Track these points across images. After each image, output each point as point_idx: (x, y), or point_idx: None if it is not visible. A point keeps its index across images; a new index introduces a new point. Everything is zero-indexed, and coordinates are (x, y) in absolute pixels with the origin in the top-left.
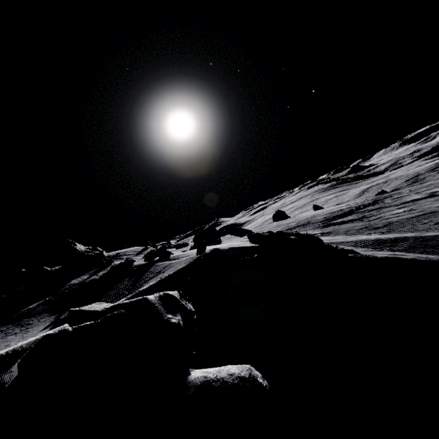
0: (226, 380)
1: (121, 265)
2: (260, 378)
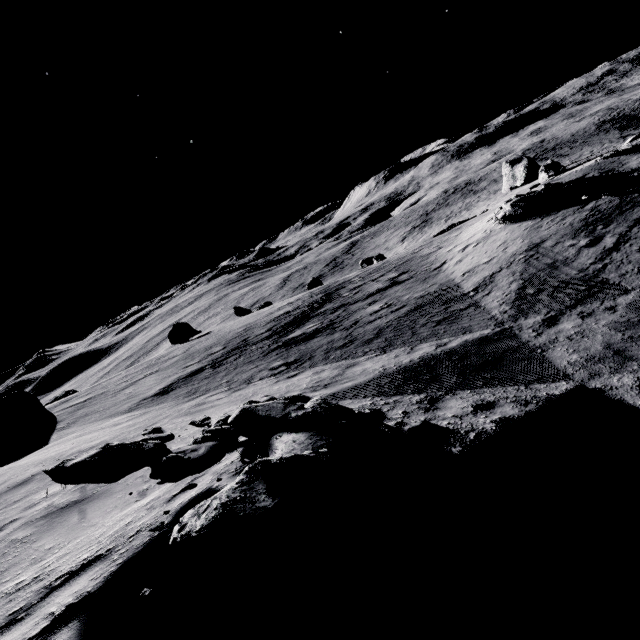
0: None
1: None
2: None
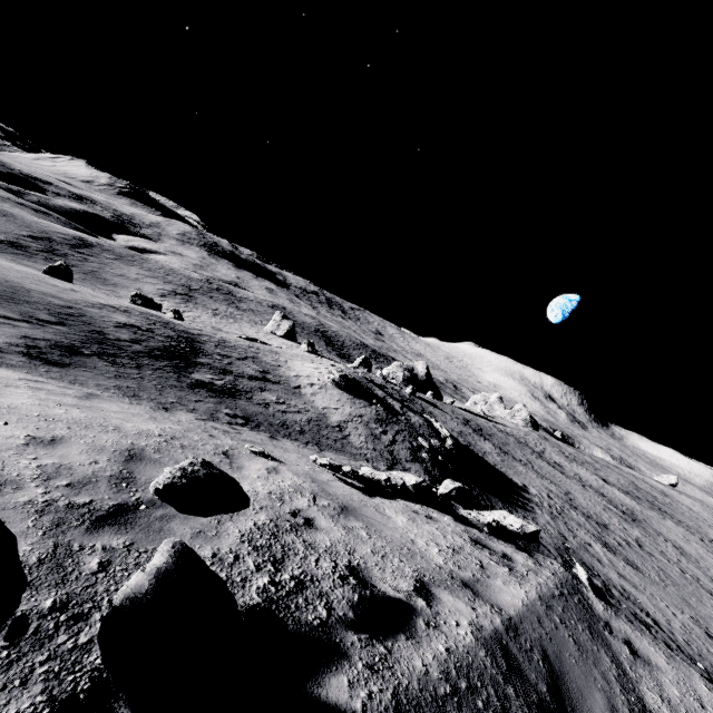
0: None
1: None
2: None
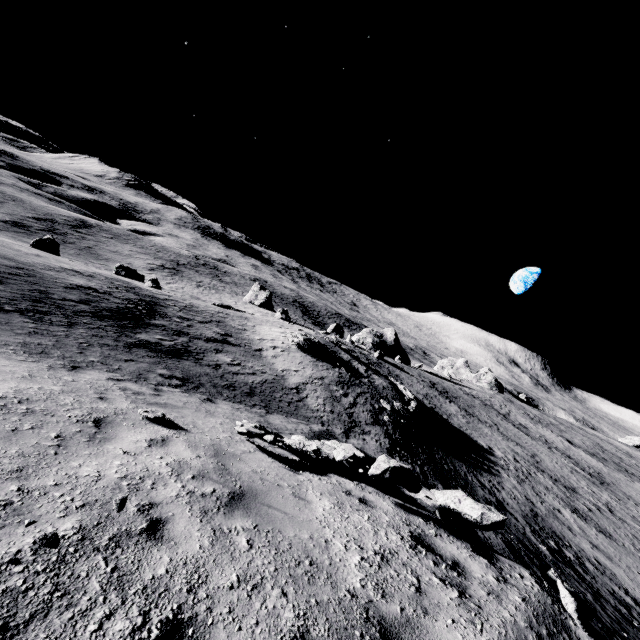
0: None
1: None
2: None
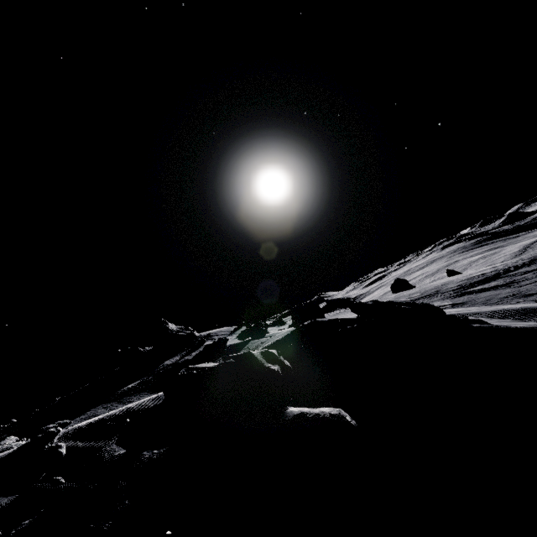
0: (317, 414)
1: (214, 343)
2: (348, 418)
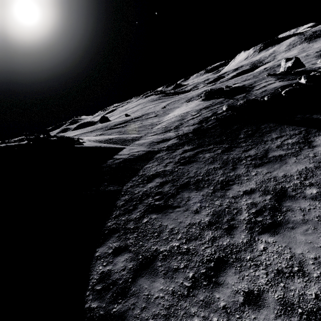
0: None
1: None
2: None
